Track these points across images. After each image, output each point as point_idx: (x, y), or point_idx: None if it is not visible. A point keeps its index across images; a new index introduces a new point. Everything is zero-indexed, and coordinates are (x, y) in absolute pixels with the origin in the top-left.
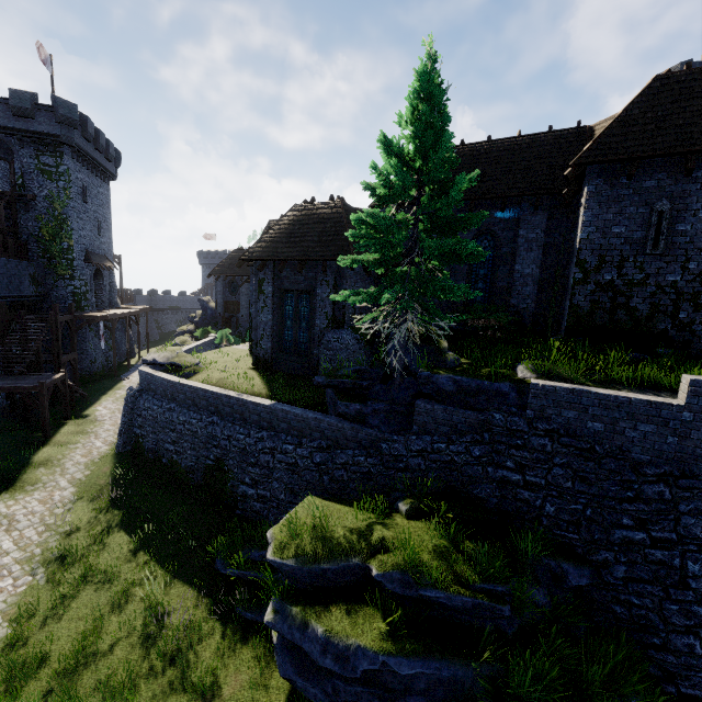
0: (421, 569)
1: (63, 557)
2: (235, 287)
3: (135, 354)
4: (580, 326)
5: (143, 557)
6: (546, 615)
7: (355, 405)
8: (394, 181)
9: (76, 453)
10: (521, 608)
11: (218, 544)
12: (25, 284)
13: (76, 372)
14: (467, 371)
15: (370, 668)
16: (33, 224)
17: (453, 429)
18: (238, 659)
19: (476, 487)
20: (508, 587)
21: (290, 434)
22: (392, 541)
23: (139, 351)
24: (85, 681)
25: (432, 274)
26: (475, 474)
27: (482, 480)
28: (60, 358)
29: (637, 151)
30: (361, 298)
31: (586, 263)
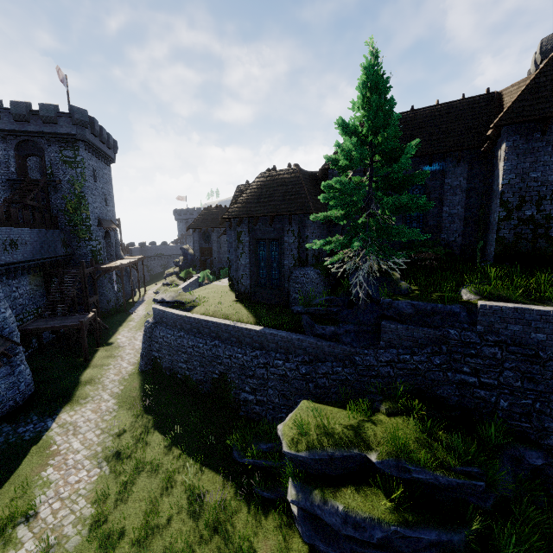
0: (411, 457)
1: (118, 453)
2: (208, 237)
3: (136, 293)
4: (507, 254)
5: (176, 451)
6: (513, 490)
7: (330, 327)
8: (355, 154)
9: (110, 373)
10: (493, 485)
11: (234, 440)
12: (59, 247)
13: (98, 310)
14: (420, 296)
15: (384, 536)
16: (60, 201)
17: (414, 343)
18: (264, 529)
19: (439, 388)
20: (483, 469)
21: (278, 352)
22: (383, 435)
23: (139, 290)
24: (155, 548)
25: (385, 222)
26: (437, 378)
27: (443, 383)
28: (88, 300)
29: (548, 112)
30: (335, 246)
31: (508, 203)
